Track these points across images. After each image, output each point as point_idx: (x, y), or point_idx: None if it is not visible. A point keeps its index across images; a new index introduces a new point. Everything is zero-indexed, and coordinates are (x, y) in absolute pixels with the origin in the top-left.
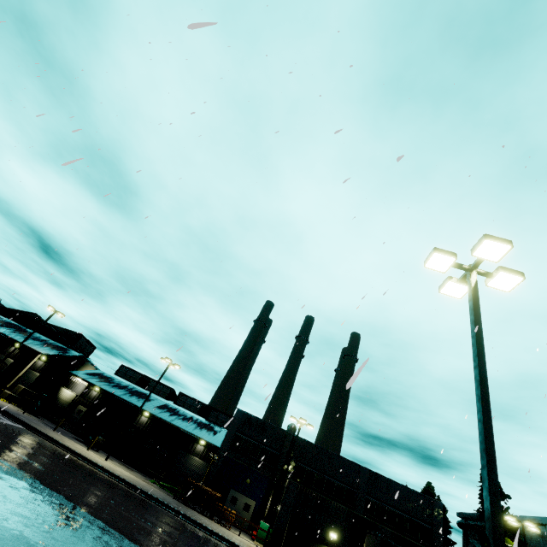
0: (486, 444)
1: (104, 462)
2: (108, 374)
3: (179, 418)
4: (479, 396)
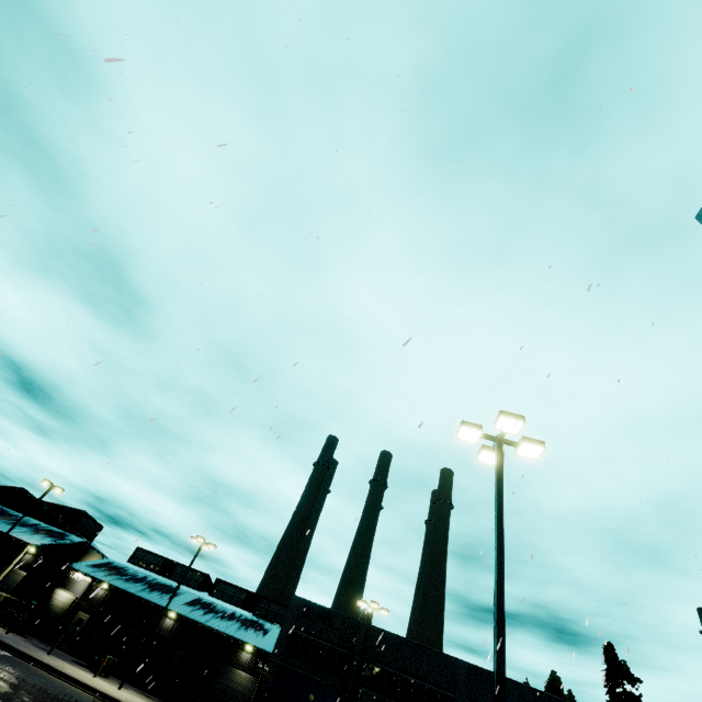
0: (498, 629)
1: (118, 692)
2: (120, 563)
3: (216, 616)
4: (495, 579)
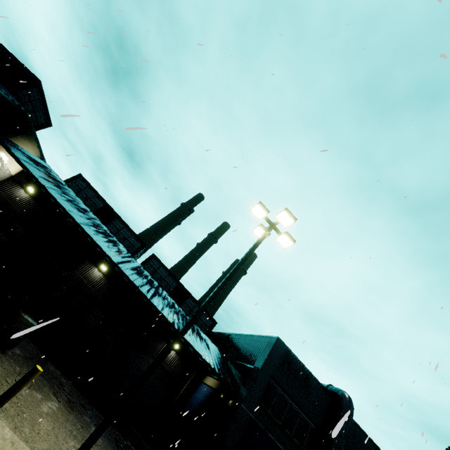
0: None
1: None
2: (59, 177)
3: (164, 303)
4: None
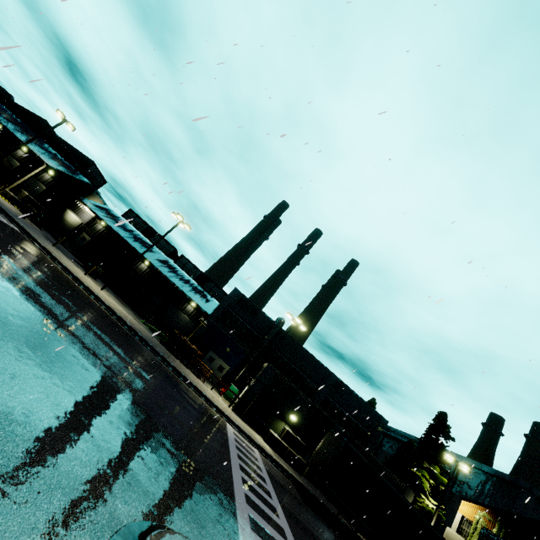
0: None
1: (99, 291)
2: (116, 213)
3: (176, 277)
4: None
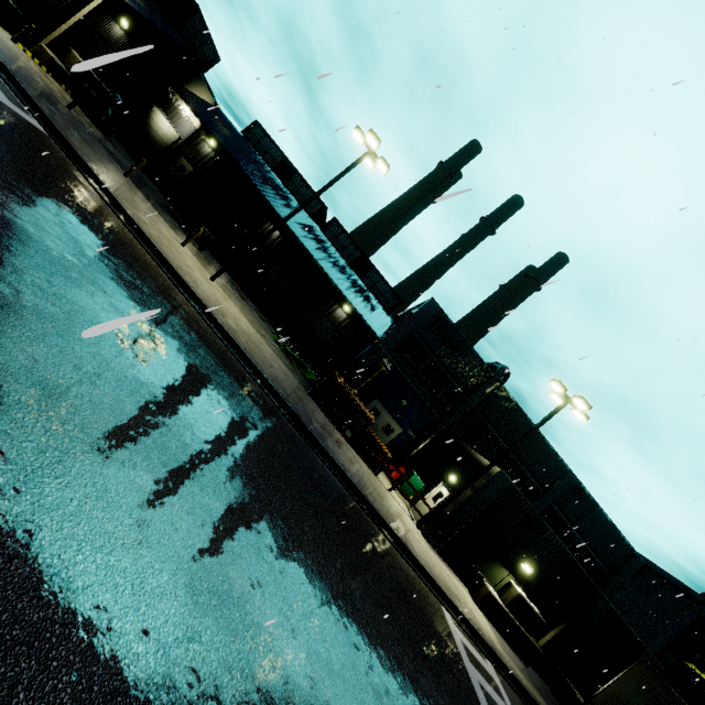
0: None
1: (208, 286)
2: (233, 126)
3: (328, 259)
4: None
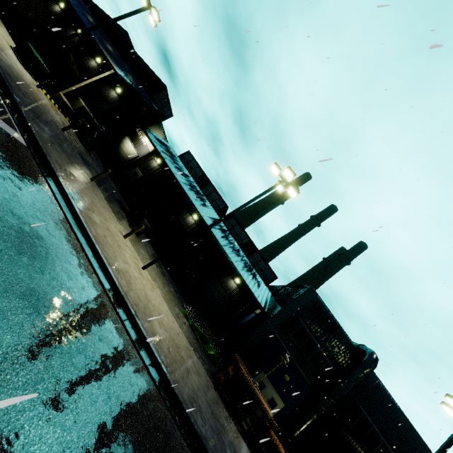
0: None
1: (140, 279)
2: (174, 152)
3: (229, 245)
4: None
